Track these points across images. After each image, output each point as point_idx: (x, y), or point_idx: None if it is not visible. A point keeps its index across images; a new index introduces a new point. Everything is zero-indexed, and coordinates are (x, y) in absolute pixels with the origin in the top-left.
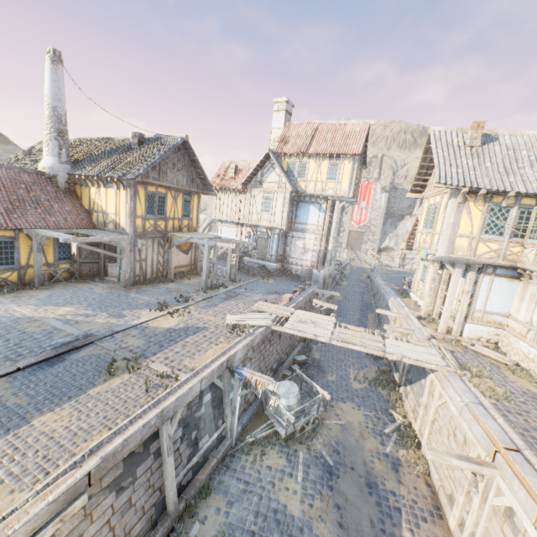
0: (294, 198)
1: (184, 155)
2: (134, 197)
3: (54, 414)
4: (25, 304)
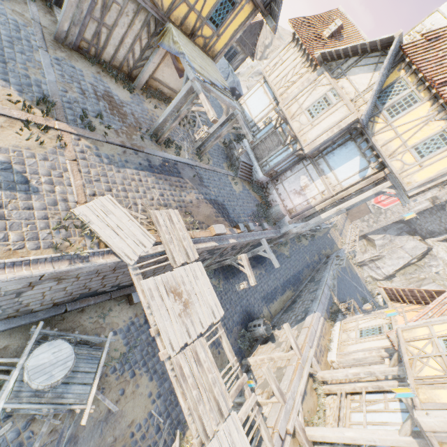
0: (353, 130)
1: None
2: None
3: None
4: None
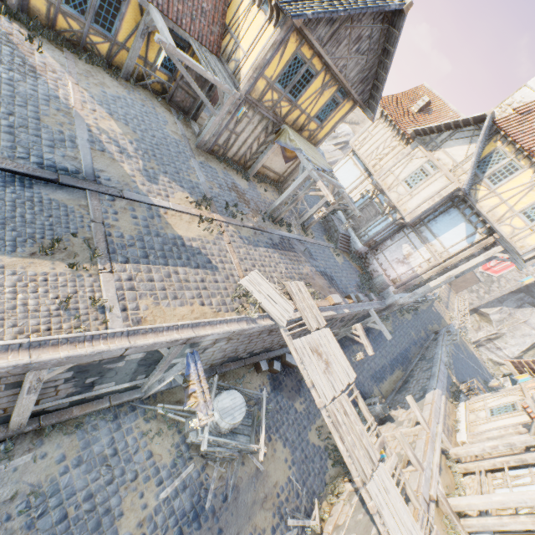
0: (455, 198)
1: (382, 34)
2: (277, 46)
3: None
4: (83, 87)
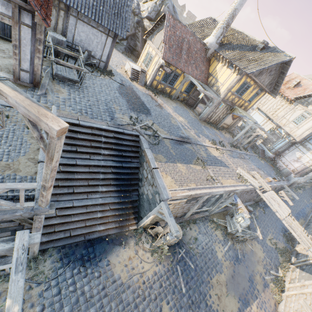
0: None
1: (280, 67)
2: (238, 81)
3: (182, 165)
4: (169, 107)
